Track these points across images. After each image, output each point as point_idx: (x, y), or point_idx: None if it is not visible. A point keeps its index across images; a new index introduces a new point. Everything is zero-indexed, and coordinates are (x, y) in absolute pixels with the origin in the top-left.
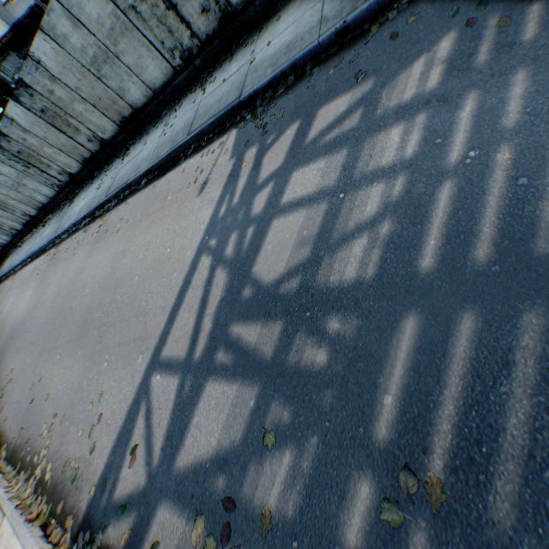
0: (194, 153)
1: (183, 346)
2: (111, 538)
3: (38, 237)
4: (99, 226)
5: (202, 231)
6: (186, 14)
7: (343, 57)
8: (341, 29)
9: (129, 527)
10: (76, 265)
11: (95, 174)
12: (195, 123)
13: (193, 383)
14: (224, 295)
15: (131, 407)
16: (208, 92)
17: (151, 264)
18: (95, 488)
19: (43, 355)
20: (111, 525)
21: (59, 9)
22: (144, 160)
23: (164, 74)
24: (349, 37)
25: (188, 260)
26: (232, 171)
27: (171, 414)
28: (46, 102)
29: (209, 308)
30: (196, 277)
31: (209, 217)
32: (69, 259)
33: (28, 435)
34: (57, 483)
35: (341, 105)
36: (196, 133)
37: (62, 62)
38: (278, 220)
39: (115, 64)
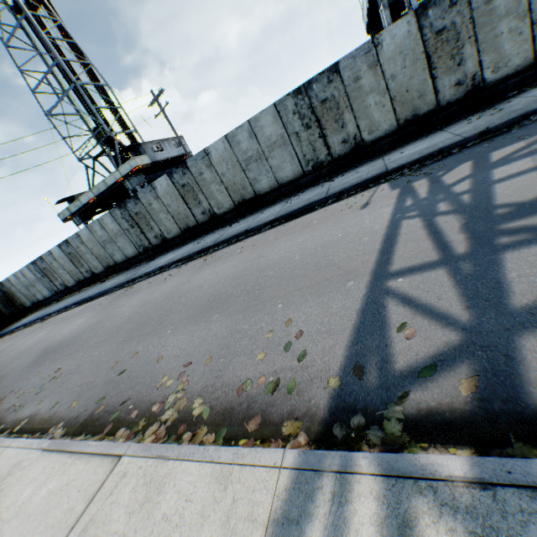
0: (334, 202)
1: (426, 255)
2: (427, 401)
3: (92, 289)
4: (204, 259)
5: (388, 215)
6: (331, 141)
7: (491, 140)
8: (483, 131)
9: (465, 378)
10: (173, 283)
11: (187, 241)
12: (332, 190)
13: (474, 262)
14: (465, 221)
15: (364, 308)
16: (336, 180)
17: (316, 246)
18: (338, 378)
19: (131, 340)
20: (413, 391)
21: (247, 126)
22: (267, 217)
23: (294, 174)
24: (489, 135)
25: (380, 228)
26: (401, 192)
27: (456, 287)
28: (191, 180)
29: (448, 231)
30: (404, 229)
31: (391, 209)
32: (157, 285)
33: (122, 398)
34: (226, 408)
35: (515, 146)
36: (338, 191)
37: (224, 156)
38: (500, 183)
39: (262, 163)
